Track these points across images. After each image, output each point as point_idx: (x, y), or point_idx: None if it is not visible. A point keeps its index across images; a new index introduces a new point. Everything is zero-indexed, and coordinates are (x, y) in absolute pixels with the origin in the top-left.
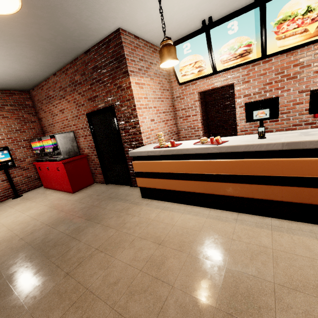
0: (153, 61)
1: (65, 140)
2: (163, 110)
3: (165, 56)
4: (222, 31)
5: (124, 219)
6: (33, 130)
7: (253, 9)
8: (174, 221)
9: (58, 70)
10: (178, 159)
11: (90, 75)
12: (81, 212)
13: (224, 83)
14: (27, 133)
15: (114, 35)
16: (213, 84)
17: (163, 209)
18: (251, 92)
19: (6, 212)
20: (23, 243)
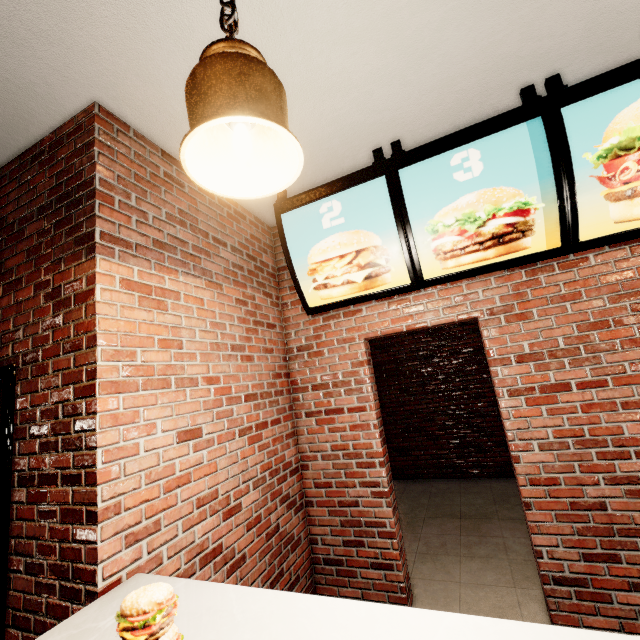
0: (229, 240)
1: None
2: (249, 389)
3: (214, 103)
4: (435, 172)
5: None
6: None
7: (522, 121)
8: None
9: None
10: None
11: None
12: None
13: (448, 316)
14: None
15: (75, 125)
16: (412, 318)
17: None
18: (542, 347)
19: None
20: None
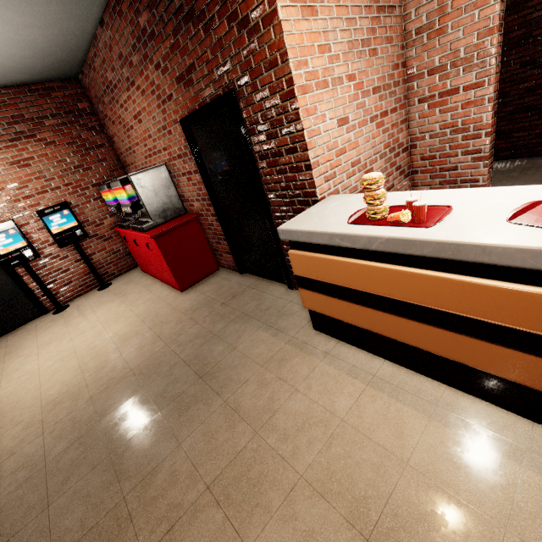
0: None
1: (151, 186)
2: (375, 83)
3: None
4: None
5: (273, 398)
6: (103, 163)
7: None
8: (405, 445)
9: (105, 7)
10: (435, 267)
11: (167, 3)
12: (190, 350)
13: None
14: (95, 172)
15: None
16: None
17: (369, 384)
18: None
19: (85, 321)
20: (91, 412)
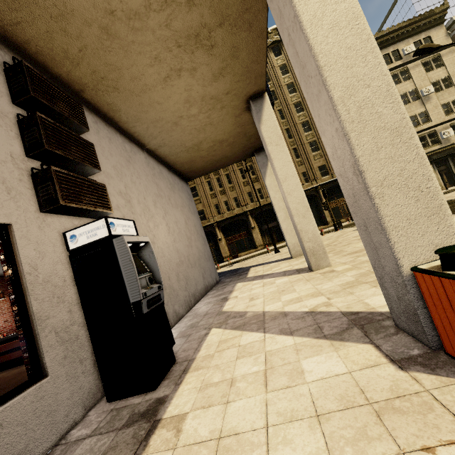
0: None
1: None
2: None
3: None
4: None
5: None
6: None
7: None
8: None
9: None
10: (5, 343)
11: None
12: None
13: None
14: None
15: None
16: None
17: None
18: None
19: None
20: None
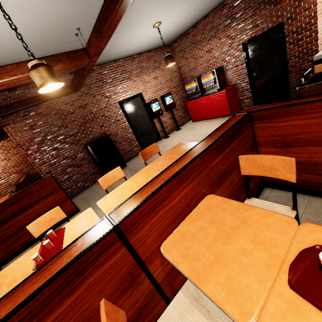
0: None
1: (219, 74)
2: None
3: None
4: None
5: None
6: (176, 78)
7: None
8: None
9: (212, 10)
10: None
11: (256, 1)
12: None
13: None
14: (174, 82)
15: None
16: None
17: None
18: None
19: (189, 133)
20: None
